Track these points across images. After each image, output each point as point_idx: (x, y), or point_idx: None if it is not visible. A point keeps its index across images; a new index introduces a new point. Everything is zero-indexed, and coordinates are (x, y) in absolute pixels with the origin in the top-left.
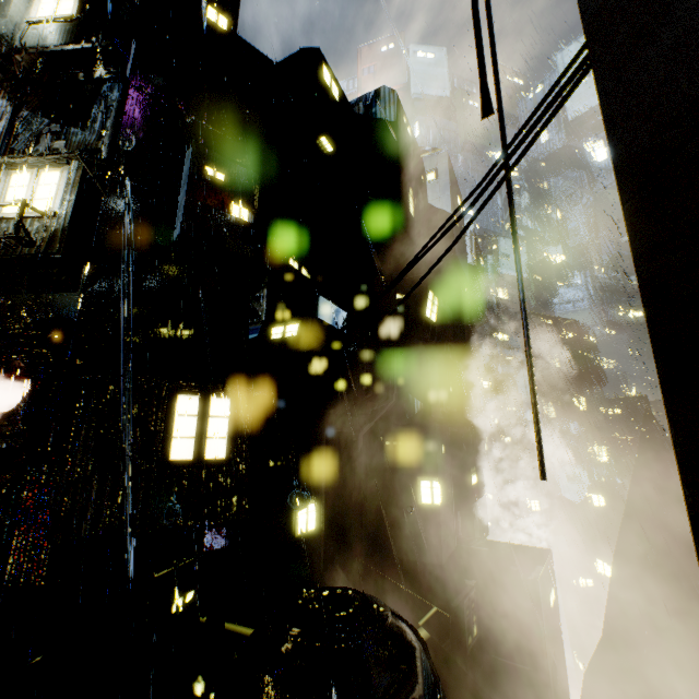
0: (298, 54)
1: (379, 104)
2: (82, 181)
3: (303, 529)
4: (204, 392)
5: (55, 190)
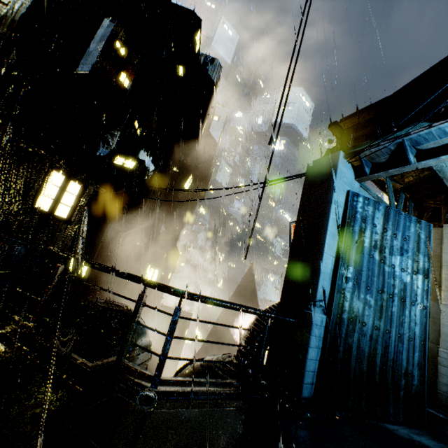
0: (189, 11)
1: (212, 67)
2: None
3: (78, 274)
4: (69, 176)
5: None
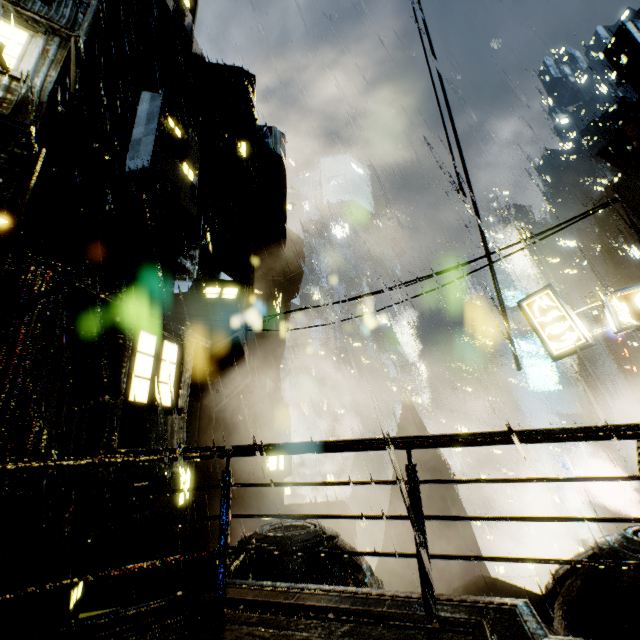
0: (235, 68)
1: (272, 138)
2: (64, 63)
3: (182, 499)
4: (161, 333)
5: (19, 50)
